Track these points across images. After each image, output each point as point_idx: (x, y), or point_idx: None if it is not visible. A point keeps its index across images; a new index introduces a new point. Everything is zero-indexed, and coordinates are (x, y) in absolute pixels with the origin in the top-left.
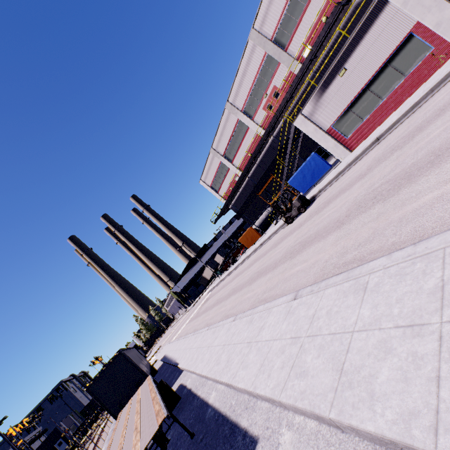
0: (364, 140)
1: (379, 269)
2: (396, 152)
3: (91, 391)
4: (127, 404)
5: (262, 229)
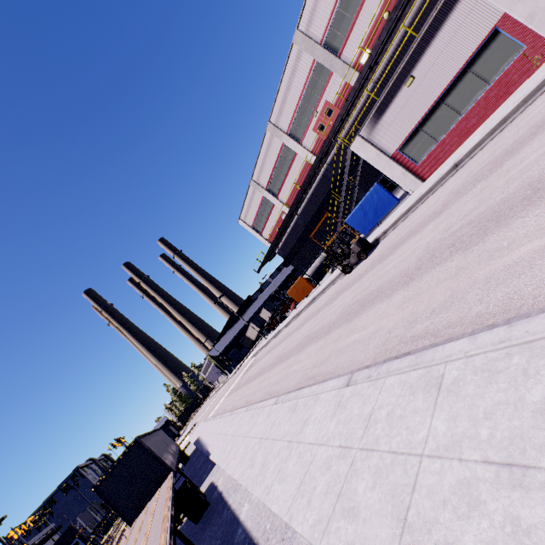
0: (439, 166)
1: (459, 357)
2: (479, 184)
3: (100, 492)
4: (143, 511)
5: (316, 279)
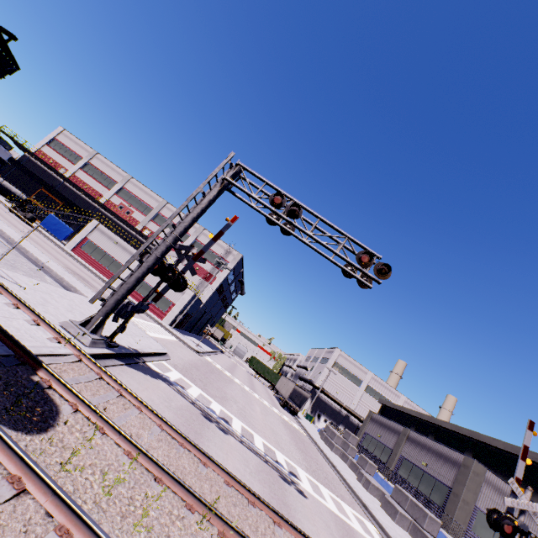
0: (78, 256)
1: (3, 221)
2: (55, 251)
3: None
4: None
5: None
